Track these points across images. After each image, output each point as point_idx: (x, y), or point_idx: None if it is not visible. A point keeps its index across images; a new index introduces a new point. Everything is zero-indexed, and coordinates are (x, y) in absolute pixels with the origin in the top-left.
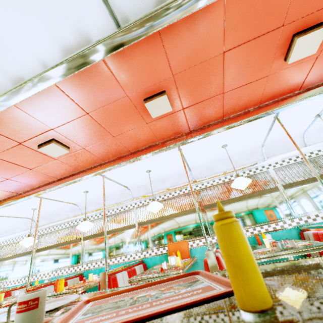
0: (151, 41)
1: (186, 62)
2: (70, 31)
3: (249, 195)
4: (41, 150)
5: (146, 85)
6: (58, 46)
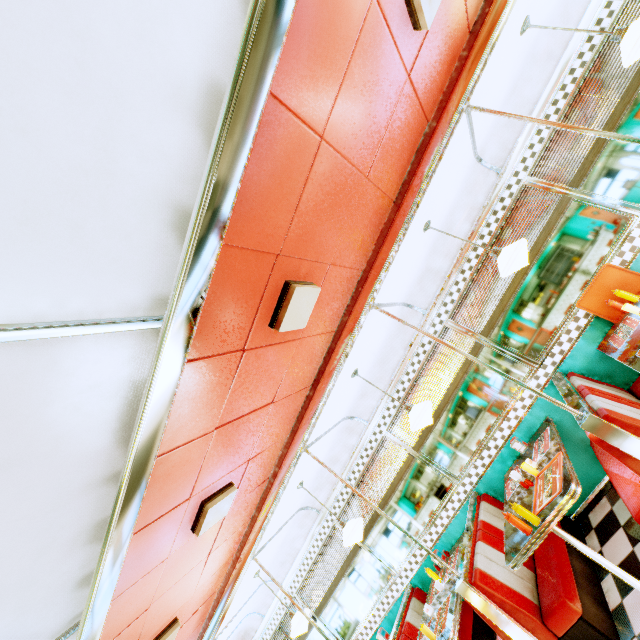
0: None
1: None
2: None
3: (638, 74)
4: (283, 328)
5: None
6: None
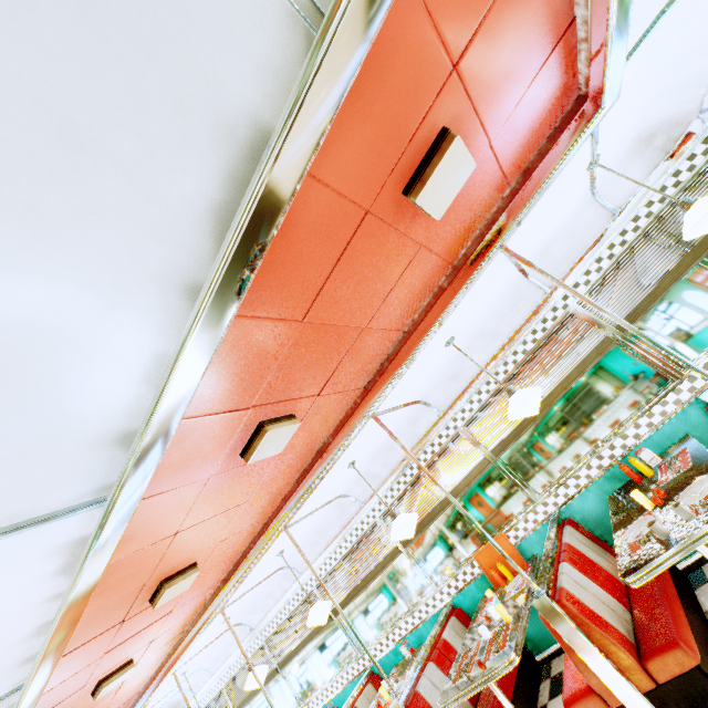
0: None
1: (254, 383)
2: (42, 563)
3: (561, 384)
4: (158, 605)
5: (224, 449)
6: (47, 579)
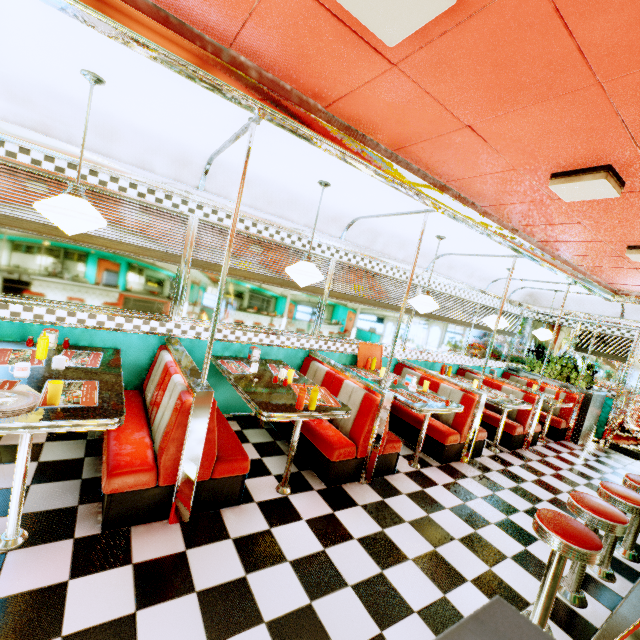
0: None
1: None
2: None
3: (454, 320)
4: (600, 181)
5: None
6: None
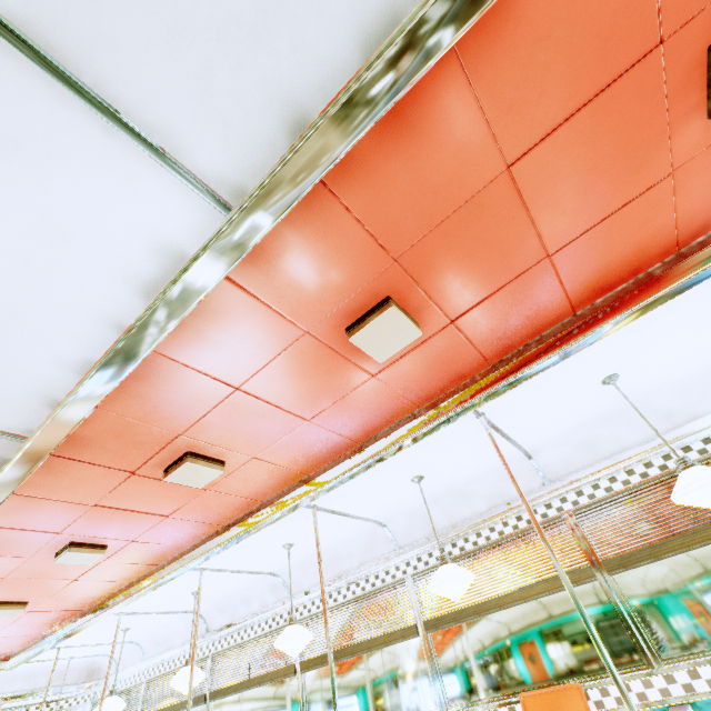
0: (316, 210)
1: (418, 222)
2: (144, 253)
3: None
4: (169, 479)
5: (340, 299)
6: (133, 287)
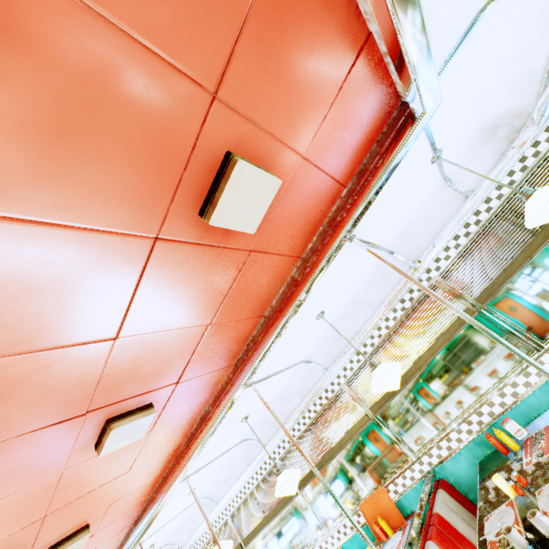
0: None
1: (77, 396)
2: None
3: (429, 350)
4: None
5: (67, 449)
6: None
